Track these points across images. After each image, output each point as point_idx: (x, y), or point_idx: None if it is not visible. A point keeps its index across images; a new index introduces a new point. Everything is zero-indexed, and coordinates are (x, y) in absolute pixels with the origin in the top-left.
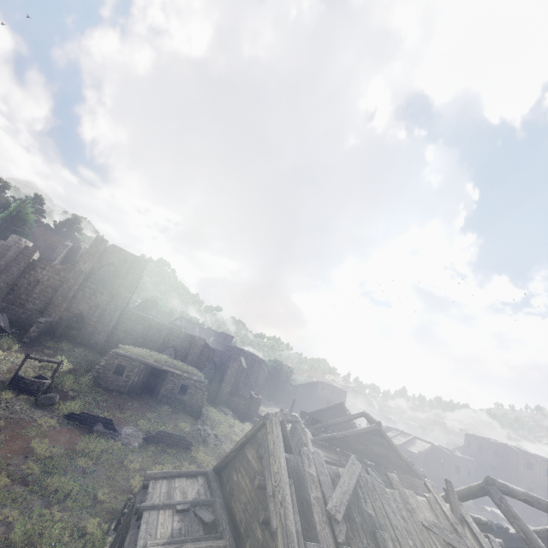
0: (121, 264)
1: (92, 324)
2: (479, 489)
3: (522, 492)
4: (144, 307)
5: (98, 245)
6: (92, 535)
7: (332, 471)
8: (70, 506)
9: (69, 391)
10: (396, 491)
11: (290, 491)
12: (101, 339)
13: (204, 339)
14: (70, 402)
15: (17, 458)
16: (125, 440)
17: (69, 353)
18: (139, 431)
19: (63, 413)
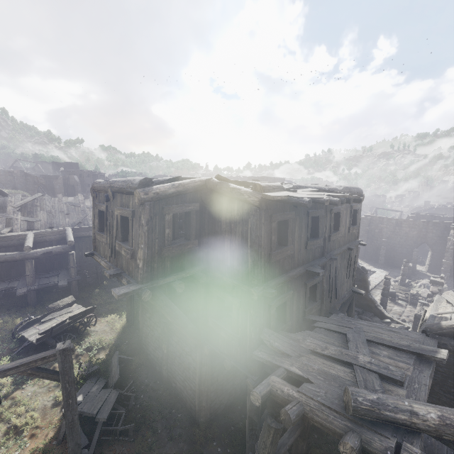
0: None
1: None
2: None
3: None
4: None
5: None
6: None
7: (24, 198)
8: None
9: None
10: (57, 198)
11: None
12: None
13: (22, 171)
14: None
15: None
16: None
17: None
18: None
19: None
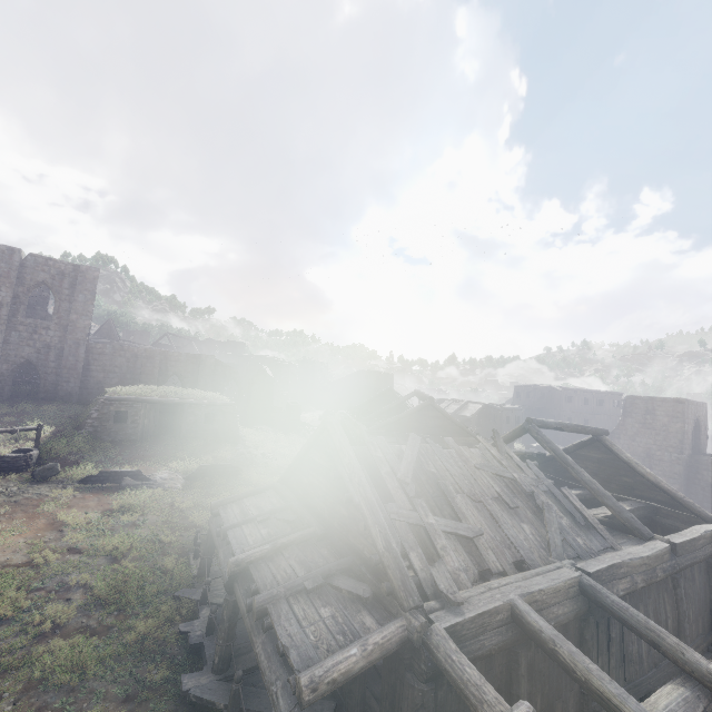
0: (56, 281)
1: (51, 372)
2: (521, 430)
3: (555, 423)
4: (108, 332)
5: (8, 259)
6: (174, 569)
7: (396, 449)
8: (139, 555)
9: (68, 456)
10: (452, 450)
11: (364, 474)
12: (73, 387)
13: (213, 356)
14: (78, 467)
15: (51, 534)
16: (164, 485)
17: (39, 414)
18: (176, 473)
19: (76, 480)
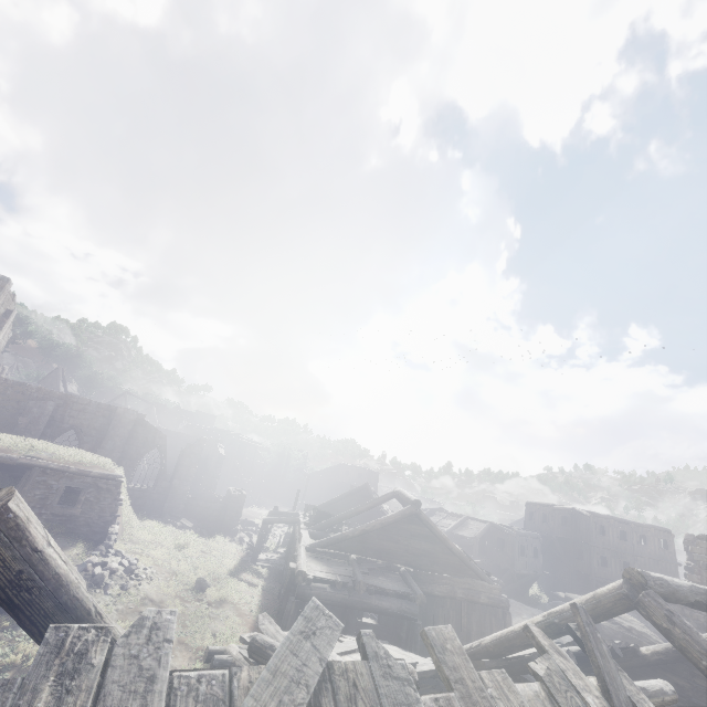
0: None
1: None
2: (619, 600)
3: (690, 588)
4: (53, 381)
5: None
6: None
7: (196, 700)
8: None
9: None
10: (455, 693)
11: None
12: None
13: (134, 411)
14: None
15: None
16: None
17: None
18: None
19: None
